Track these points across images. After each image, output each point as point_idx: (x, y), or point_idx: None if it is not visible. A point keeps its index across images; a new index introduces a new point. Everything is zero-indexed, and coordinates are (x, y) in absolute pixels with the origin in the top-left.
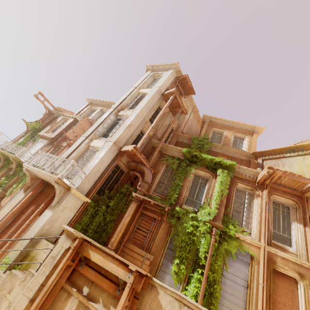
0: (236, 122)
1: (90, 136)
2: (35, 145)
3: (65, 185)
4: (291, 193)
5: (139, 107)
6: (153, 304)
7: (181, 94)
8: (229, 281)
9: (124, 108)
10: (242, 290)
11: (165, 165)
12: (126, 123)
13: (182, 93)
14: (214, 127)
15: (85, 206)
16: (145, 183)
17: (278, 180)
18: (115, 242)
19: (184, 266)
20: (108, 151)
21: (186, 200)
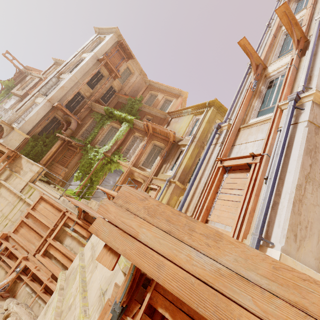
0: (168, 87)
1: (35, 94)
2: (9, 101)
3: (9, 126)
4: (165, 139)
5: (73, 71)
6: (19, 162)
7: (125, 58)
8: (106, 183)
9: (66, 71)
10: (111, 186)
11: (93, 119)
12: (60, 85)
13: (124, 57)
14: (152, 90)
15: (27, 140)
16: (69, 129)
17: (156, 131)
18: (44, 160)
19: (82, 174)
20: (43, 106)
21: (100, 142)
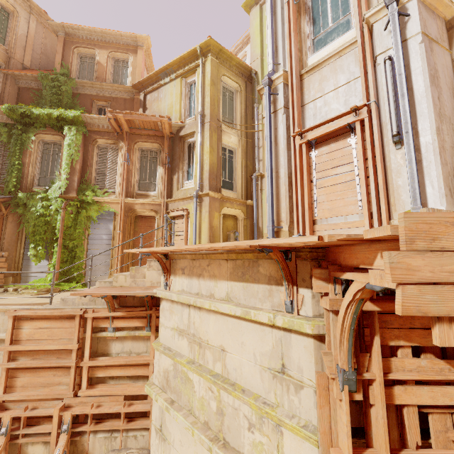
0: (107, 32)
1: None
2: None
3: None
4: (155, 135)
5: None
6: None
7: None
8: (96, 241)
9: None
10: (108, 243)
11: None
12: None
13: None
14: (78, 47)
15: None
16: None
17: (134, 124)
18: None
19: (43, 247)
20: None
21: (39, 180)
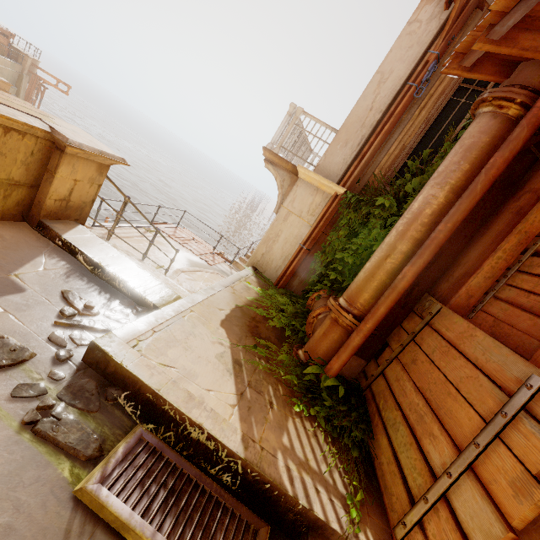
0: None
1: None
2: None
3: (284, 165)
4: None
5: None
6: None
7: None
8: None
9: None
10: None
11: None
12: None
13: None
14: None
15: (332, 207)
16: None
17: None
18: (359, 284)
19: None
20: (404, 34)
21: None
